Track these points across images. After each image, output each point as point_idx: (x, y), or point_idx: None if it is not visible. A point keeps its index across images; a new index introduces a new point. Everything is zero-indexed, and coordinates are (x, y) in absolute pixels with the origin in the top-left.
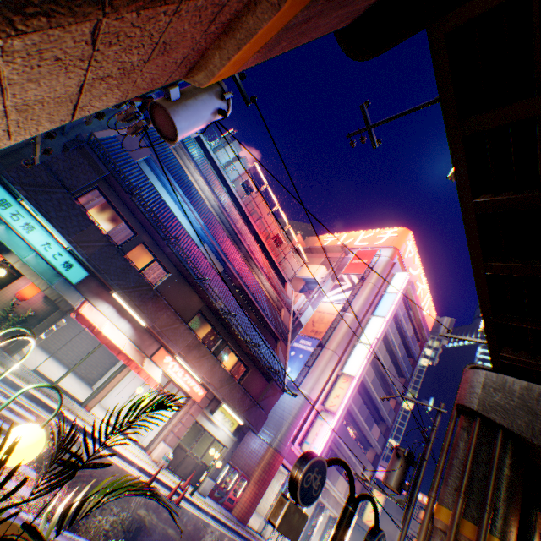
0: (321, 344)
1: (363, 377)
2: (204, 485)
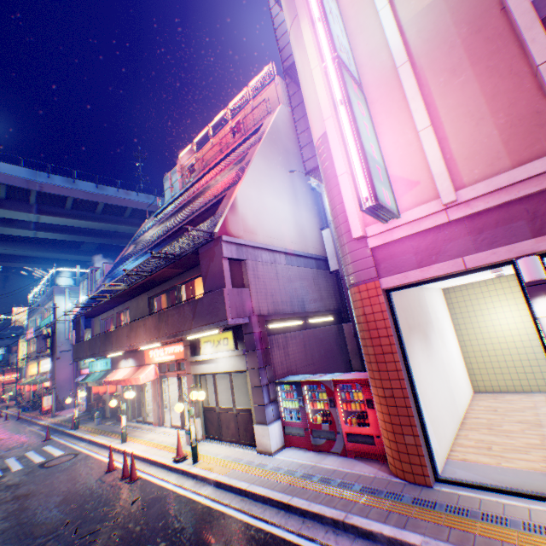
0: None
1: None
2: (257, 439)
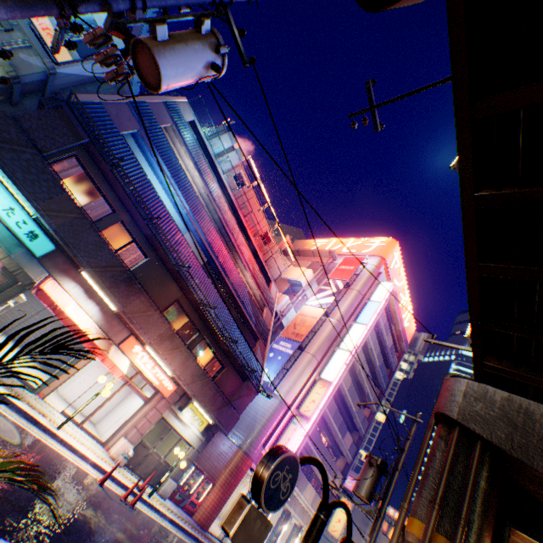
0: (301, 347)
1: (341, 384)
2: (166, 487)
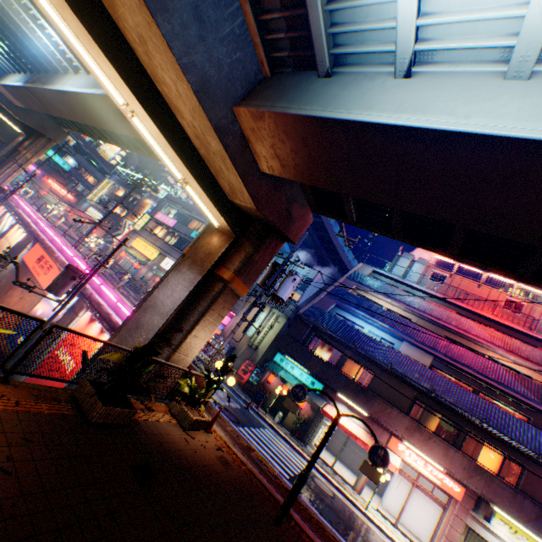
0: None
1: None
2: None
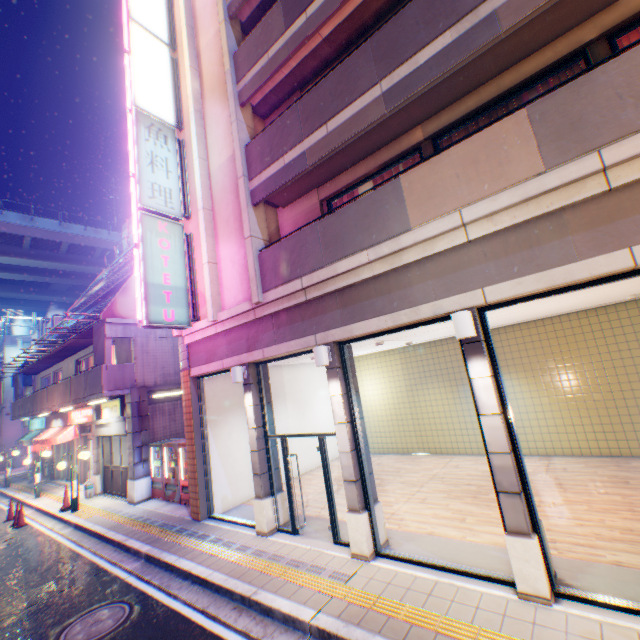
0: None
1: None
2: (129, 491)
